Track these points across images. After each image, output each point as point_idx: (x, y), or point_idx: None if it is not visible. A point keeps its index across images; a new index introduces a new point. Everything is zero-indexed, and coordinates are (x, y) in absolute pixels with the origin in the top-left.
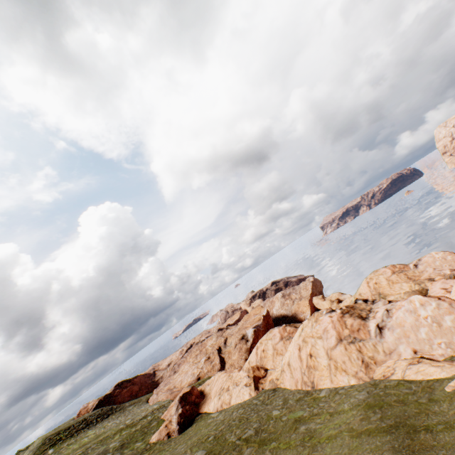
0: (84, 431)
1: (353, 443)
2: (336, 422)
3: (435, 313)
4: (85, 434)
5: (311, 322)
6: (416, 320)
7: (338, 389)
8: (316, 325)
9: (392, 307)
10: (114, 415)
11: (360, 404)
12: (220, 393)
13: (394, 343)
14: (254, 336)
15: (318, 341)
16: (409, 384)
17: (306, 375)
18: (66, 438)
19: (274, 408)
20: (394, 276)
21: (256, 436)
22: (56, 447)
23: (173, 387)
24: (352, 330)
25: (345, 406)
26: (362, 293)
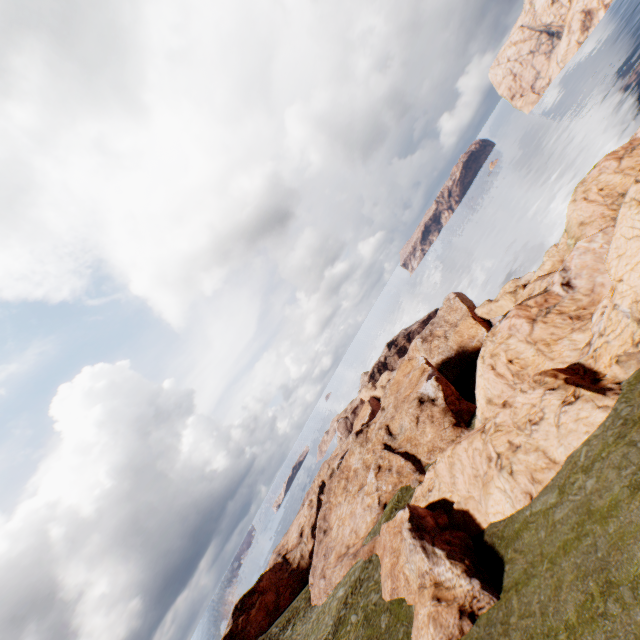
0: None
1: None
2: None
3: None
4: None
5: None
6: None
7: None
8: None
9: None
10: None
11: None
12: (500, 466)
13: None
14: (442, 386)
15: None
16: None
17: None
18: None
19: None
20: (625, 161)
21: None
22: None
23: (345, 550)
24: None
25: None
26: (586, 219)
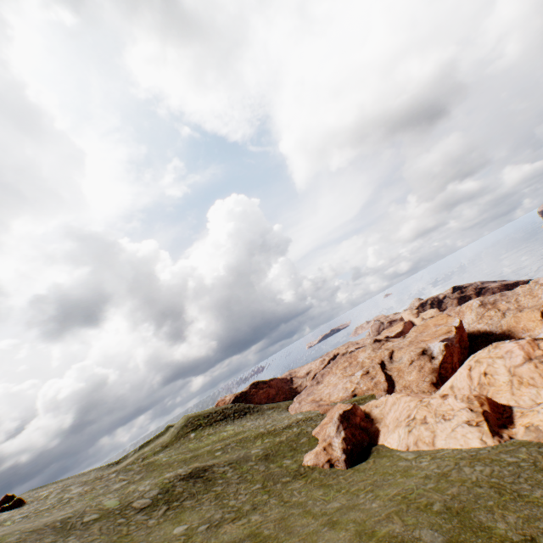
0: (223, 424)
1: None
2: None
3: None
4: (223, 427)
5: None
6: None
7: None
8: None
9: None
10: (252, 415)
11: None
12: (408, 424)
13: None
14: (446, 353)
15: None
16: None
17: None
18: (206, 426)
19: None
20: None
21: None
22: (197, 433)
23: (318, 399)
24: None
25: None
26: None
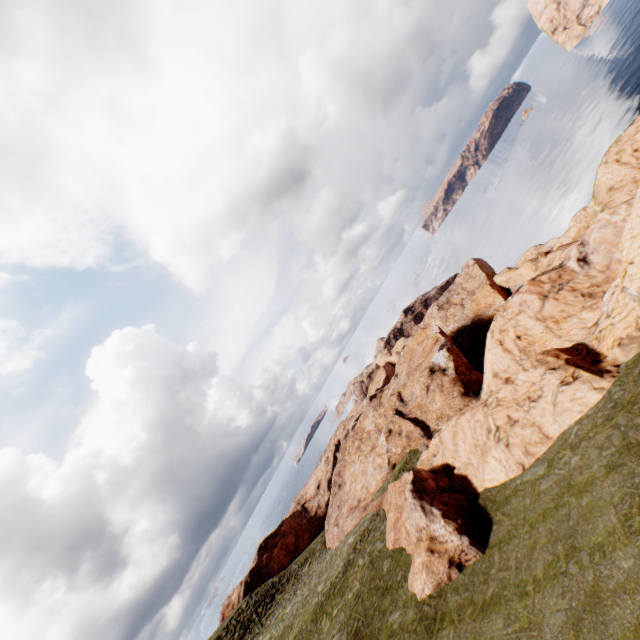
0: None
1: None
2: None
3: None
4: None
5: None
6: None
7: None
8: None
9: None
10: (284, 592)
11: None
12: (498, 439)
13: None
14: (453, 357)
15: None
16: None
17: None
18: None
19: None
20: None
21: None
22: None
23: (357, 503)
24: None
25: None
26: (617, 184)
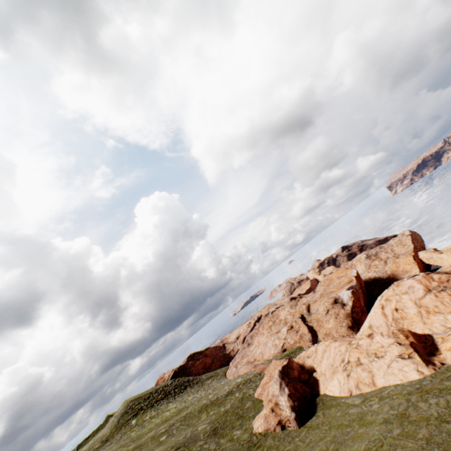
0: (164, 403)
1: None
2: None
3: None
4: (165, 406)
5: None
6: None
7: None
8: None
9: None
10: (192, 388)
11: None
12: (345, 368)
13: None
14: (354, 299)
15: None
16: None
17: None
18: (147, 409)
19: None
20: None
21: None
22: (138, 418)
23: (253, 360)
24: None
25: None
26: None
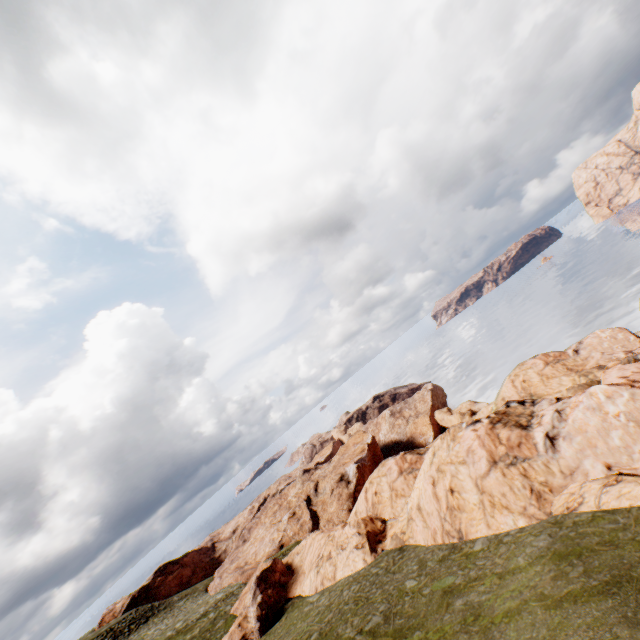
0: None
1: (553, 618)
2: (513, 587)
3: (630, 408)
4: None
5: (445, 442)
6: (603, 420)
7: (501, 536)
8: (454, 445)
9: (564, 406)
10: (157, 617)
11: (543, 554)
12: (317, 564)
13: (576, 457)
14: (359, 475)
15: (460, 468)
16: (612, 516)
17: (447, 520)
18: None
19: (406, 577)
20: (548, 368)
21: (386, 624)
22: None
23: (243, 564)
24: (511, 446)
25: (519, 560)
26: (507, 397)
